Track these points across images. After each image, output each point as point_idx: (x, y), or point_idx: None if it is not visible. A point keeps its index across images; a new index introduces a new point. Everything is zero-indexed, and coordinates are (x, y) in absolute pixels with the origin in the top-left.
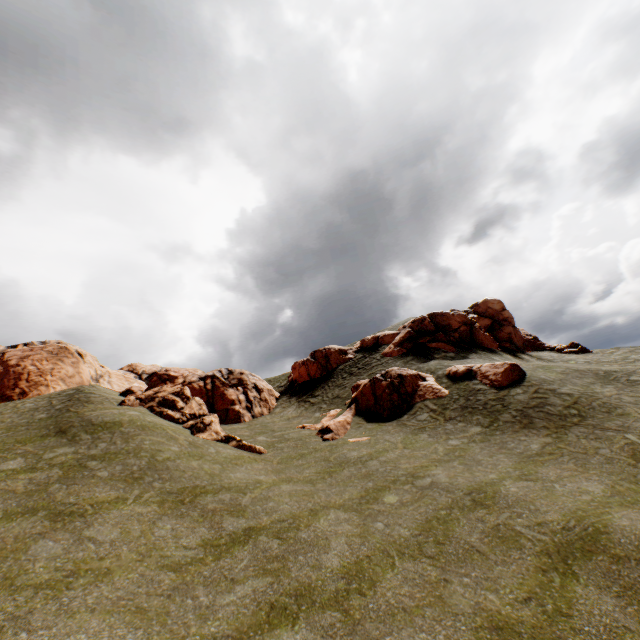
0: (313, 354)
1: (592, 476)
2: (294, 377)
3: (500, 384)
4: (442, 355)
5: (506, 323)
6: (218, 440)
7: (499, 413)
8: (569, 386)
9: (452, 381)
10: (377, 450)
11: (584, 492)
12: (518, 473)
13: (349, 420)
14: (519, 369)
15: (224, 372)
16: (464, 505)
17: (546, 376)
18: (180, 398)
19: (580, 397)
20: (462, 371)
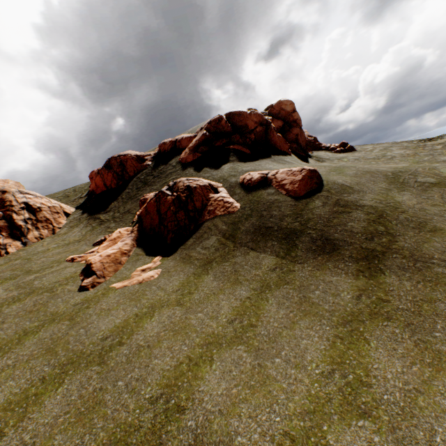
0: (108, 162)
1: None
2: (91, 188)
3: (297, 195)
4: (238, 159)
5: (295, 125)
6: None
7: (297, 236)
8: (369, 195)
9: (246, 192)
10: (139, 312)
11: None
12: (340, 382)
13: (126, 249)
14: (318, 176)
15: None
16: None
17: (343, 182)
18: None
19: (385, 210)
20: (257, 179)
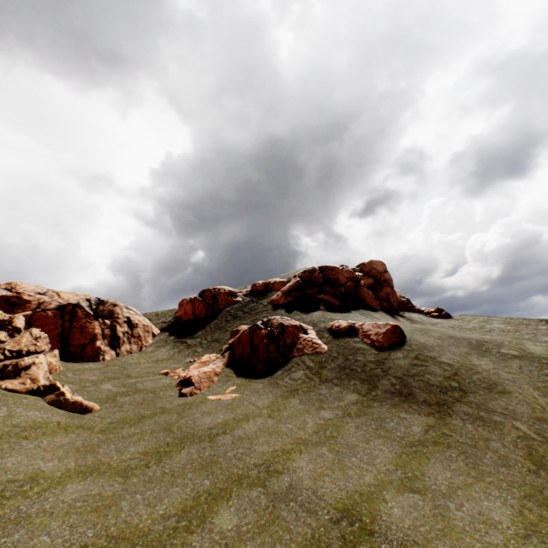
0: (202, 293)
1: (491, 488)
2: (179, 314)
3: (381, 345)
4: (327, 308)
5: (386, 284)
6: (32, 391)
7: (378, 379)
8: (448, 355)
9: (333, 336)
10: (236, 417)
11: (490, 524)
12: (401, 475)
13: (218, 370)
14: (401, 331)
15: (94, 302)
16: (329, 547)
17: (425, 341)
18: (3, 329)
19: (460, 369)
20: (344, 327)
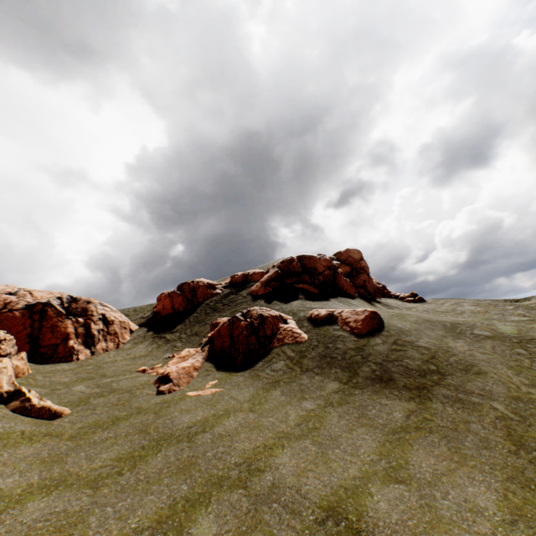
0: (181, 286)
1: (474, 472)
2: (158, 309)
3: (360, 332)
4: (306, 297)
5: (363, 271)
6: None
7: (359, 366)
8: (425, 338)
9: (313, 325)
10: (216, 413)
11: (477, 512)
12: (385, 465)
13: (198, 365)
14: (379, 317)
15: (66, 299)
16: None
17: (403, 326)
18: None
19: (438, 352)
20: (324, 315)
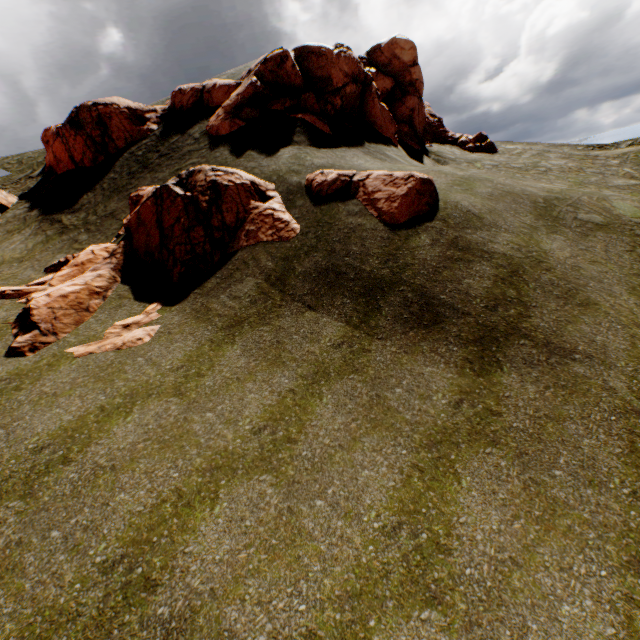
0: (75, 115)
1: (571, 552)
2: (47, 162)
3: (395, 222)
4: (308, 142)
5: (412, 91)
6: None
7: (383, 294)
8: (505, 234)
9: (313, 205)
10: (108, 404)
11: None
12: (408, 544)
13: (100, 285)
14: (433, 191)
15: None
16: None
17: (470, 208)
18: None
19: (524, 264)
20: (333, 185)
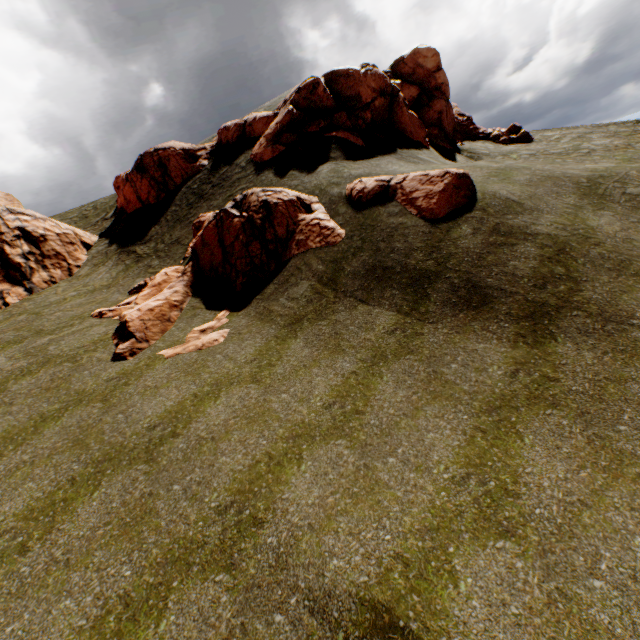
0: (140, 161)
1: None
2: (119, 204)
3: (435, 217)
4: (343, 156)
5: (439, 95)
6: None
7: (430, 283)
8: (548, 216)
9: (354, 211)
10: (199, 392)
11: None
12: (477, 490)
13: (177, 299)
14: (469, 184)
15: None
16: None
17: (509, 195)
18: None
19: (570, 241)
20: (372, 190)
